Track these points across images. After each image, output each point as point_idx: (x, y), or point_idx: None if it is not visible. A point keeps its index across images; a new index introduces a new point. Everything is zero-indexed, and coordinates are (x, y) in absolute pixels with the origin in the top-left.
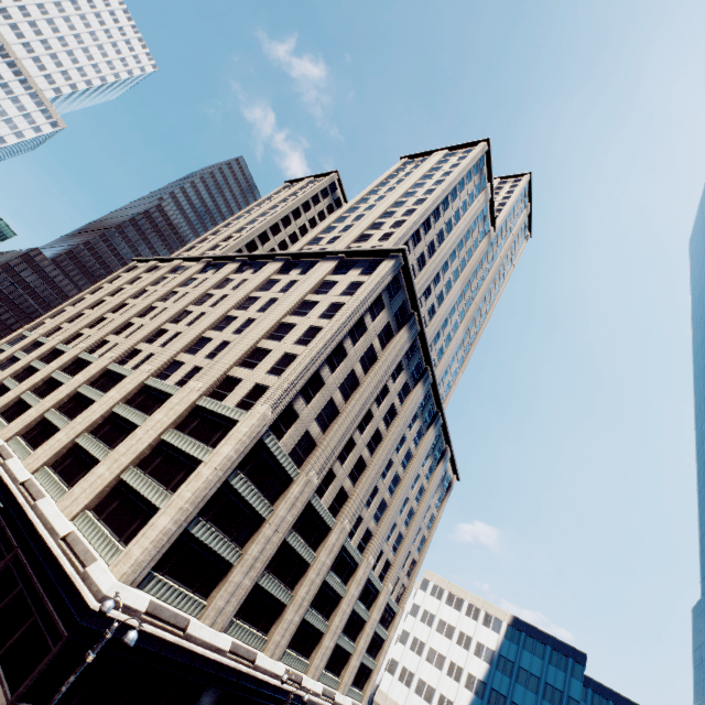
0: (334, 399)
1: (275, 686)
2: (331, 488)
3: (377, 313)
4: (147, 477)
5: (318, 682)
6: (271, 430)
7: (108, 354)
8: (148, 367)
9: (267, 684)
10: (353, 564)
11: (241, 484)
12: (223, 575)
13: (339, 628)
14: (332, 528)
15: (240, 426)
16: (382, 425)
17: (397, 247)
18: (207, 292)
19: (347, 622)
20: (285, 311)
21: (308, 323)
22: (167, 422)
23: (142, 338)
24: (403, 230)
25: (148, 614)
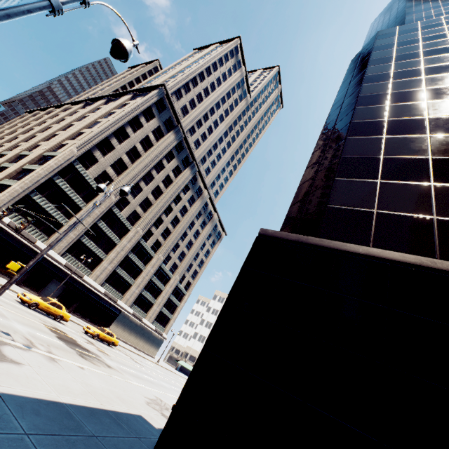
0: (123, 159)
1: (100, 297)
2: (127, 208)
3: (150, 119)
4: (11, 180)
5: (131, 308)
6: (80, 163)
7: (1, 148)
8: (21, 148)
9: (93, 293)
10: (149, 256)
11: (63, 184)
12: (58, 229)
13: (142, 285)
14: (130, 230)
15: (59, 155)
16: (162, 185)
17: (161, 83)
18: (63, 118)
19: (149, 287)
20: (98, 116)
21: (108, 120)
22: (26, 162)
23: (22, 140)
24: (176, 82)
25: (11, 227)
